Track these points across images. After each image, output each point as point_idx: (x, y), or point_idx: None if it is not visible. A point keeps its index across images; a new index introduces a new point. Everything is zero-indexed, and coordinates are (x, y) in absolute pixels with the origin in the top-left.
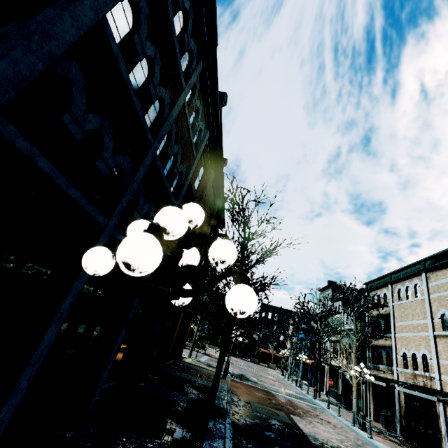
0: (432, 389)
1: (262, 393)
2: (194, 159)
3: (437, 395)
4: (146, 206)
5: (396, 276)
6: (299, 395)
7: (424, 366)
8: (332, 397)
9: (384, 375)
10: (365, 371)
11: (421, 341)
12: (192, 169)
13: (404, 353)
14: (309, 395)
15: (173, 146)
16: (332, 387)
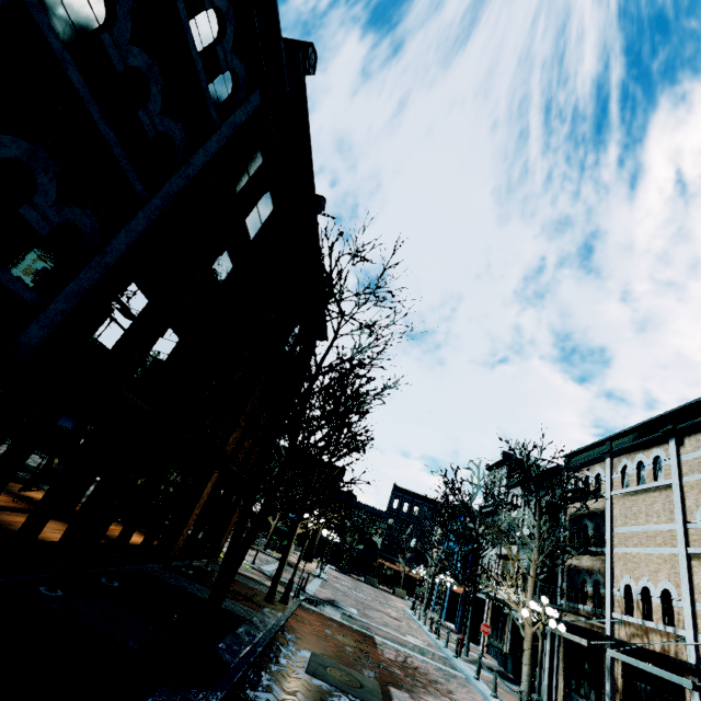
0: (680, 661)
1: (354, 637)
2: (215, 130)
3: (688, 673)
4: (15, 144)
5: (621, 442)
6: (429, 649)
7: (665, 613)
8: (492, 656)
9: (587, 625)
10: (548, 612)
11: (662, 565)
12: (204, 146)
13: (627, 585)
14: (449, 650)
15: (129, 47)
16: (495, 639)
